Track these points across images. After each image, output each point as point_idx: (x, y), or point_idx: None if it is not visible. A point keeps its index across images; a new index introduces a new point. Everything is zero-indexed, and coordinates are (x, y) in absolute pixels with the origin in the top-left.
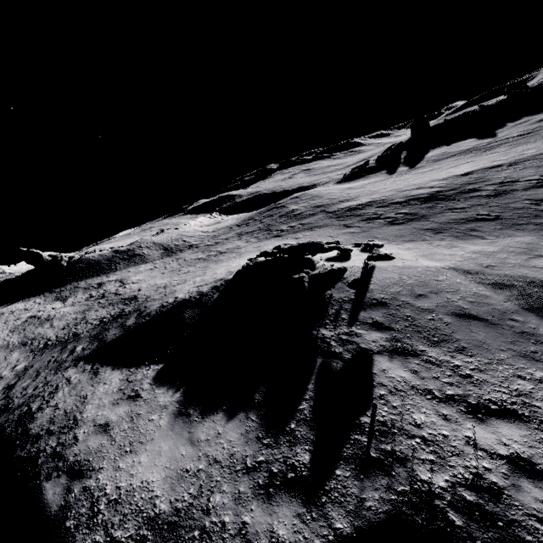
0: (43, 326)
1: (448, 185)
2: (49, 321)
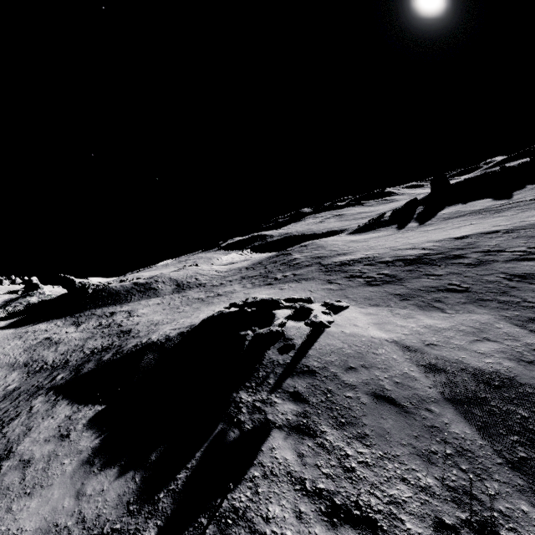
0: (50, 349)
1: (438, 248)
2: (56, 345)
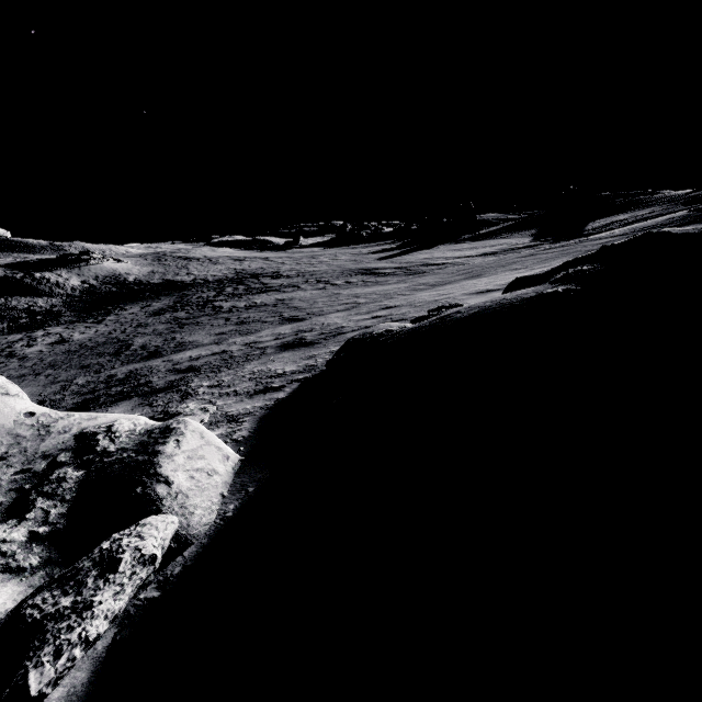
0: None
1: (208, 257)
2: None
